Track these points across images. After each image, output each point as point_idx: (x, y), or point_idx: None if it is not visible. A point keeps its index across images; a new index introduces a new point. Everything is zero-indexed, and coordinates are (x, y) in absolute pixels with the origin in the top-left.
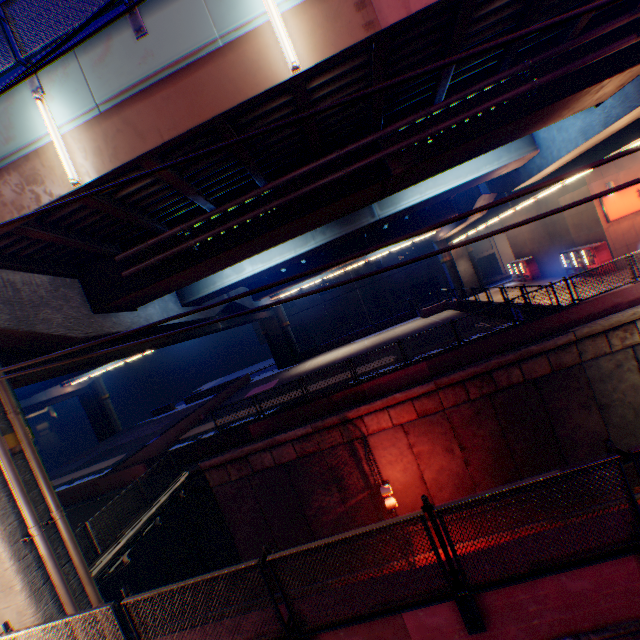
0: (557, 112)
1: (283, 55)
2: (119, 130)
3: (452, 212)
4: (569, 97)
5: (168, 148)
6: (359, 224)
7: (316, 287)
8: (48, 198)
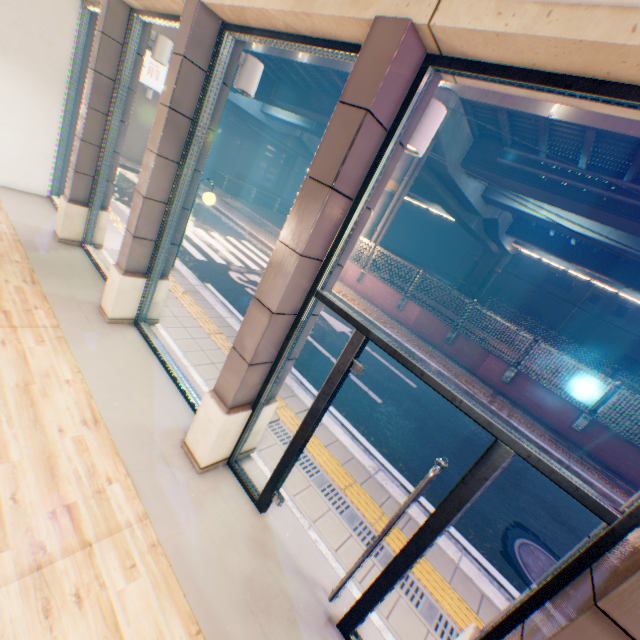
0: None
1: None
2: None
3: None
4: None
5: (606, 134)
6: None
7: (545, 272)
8: (528, 111)
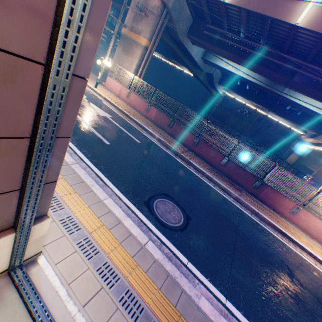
0: None
1: (298, 16)
2: None
3: (314, 130)
4: None
5: (249, 12)
6: (273, 90)
7: (239, 107)
8: None
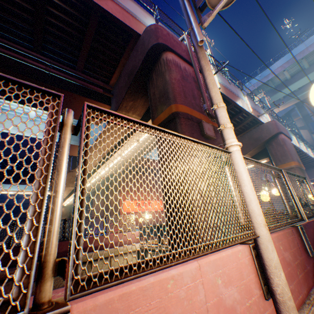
0: (71, 105)
1: None
2: None
3: None
4: (70, 92)
5: None
6: None
7: None
8: None
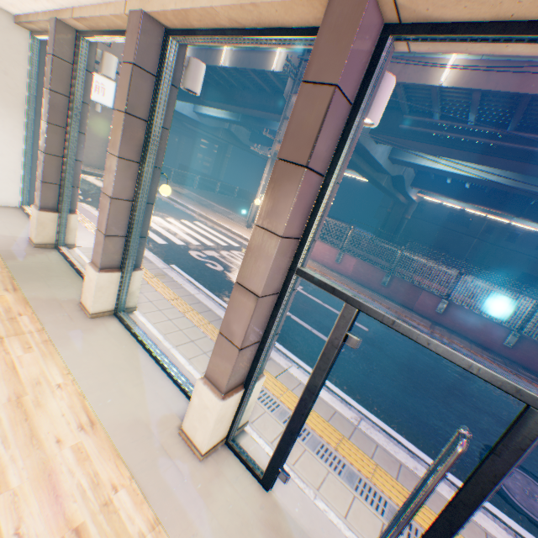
0: None
1: None
2: (478, 72)
3: None
4: None
5: (489, 93)
6: (534, 189)
7: (446, 212)
8: (421, 82)
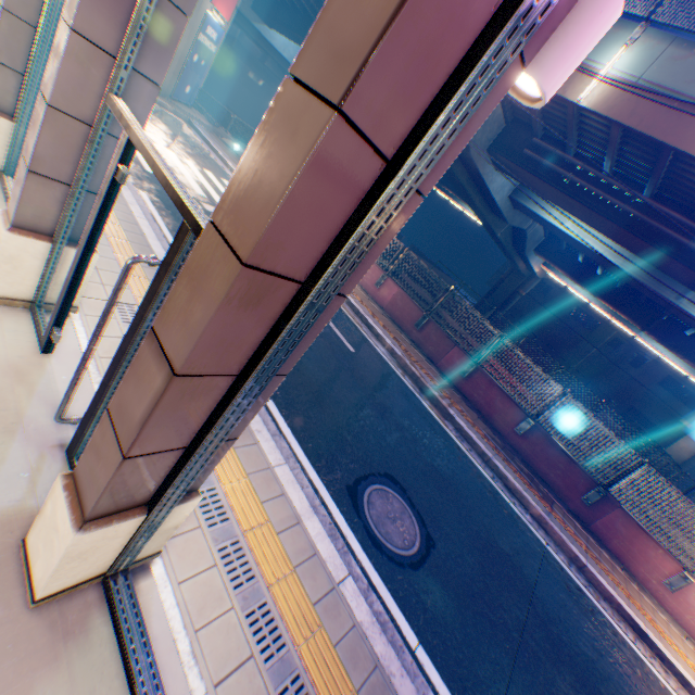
0: None
1: None
2: (626, 100)
3: None
4: None
5: (629, 132)
6: (658, 290)
7: (573, 306)
8: (558, 93)
